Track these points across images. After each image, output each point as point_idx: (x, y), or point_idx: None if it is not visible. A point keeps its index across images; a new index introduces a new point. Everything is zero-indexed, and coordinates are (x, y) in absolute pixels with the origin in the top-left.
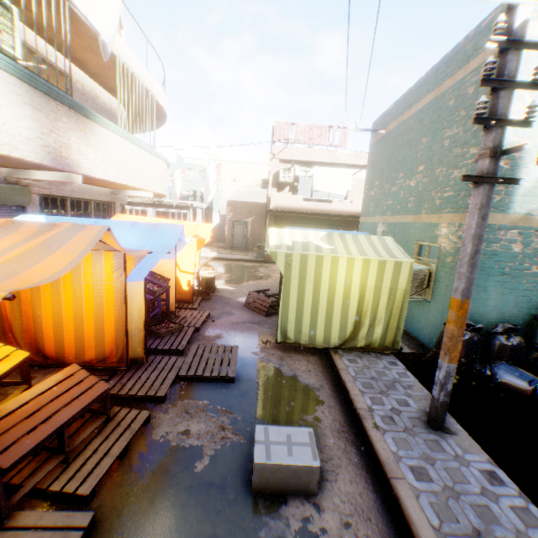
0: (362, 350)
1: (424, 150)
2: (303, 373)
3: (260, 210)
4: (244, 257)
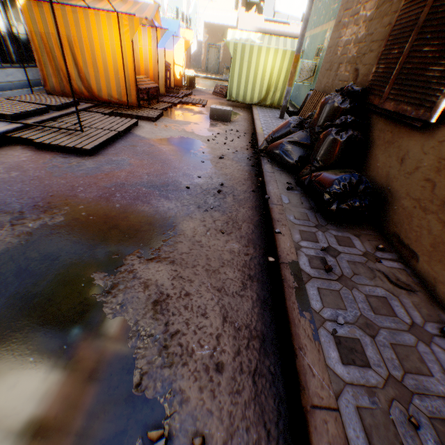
0: (268, 107)
1: None
2: (236, 111)
3: None
4: (215, 77)
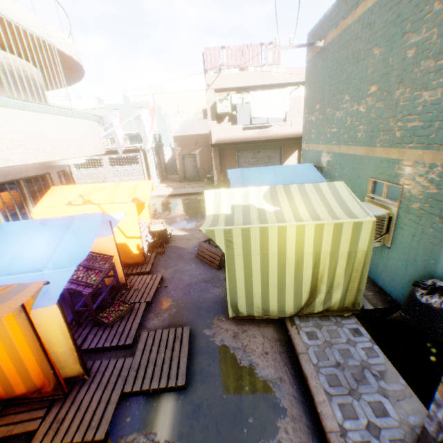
0: (320, 316)
1: (377, 66)
2: (259, 358)
3: (205, 141)
4: (196, 190)
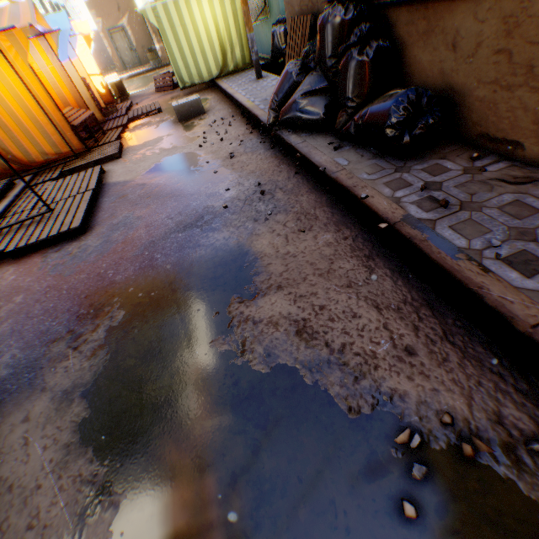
0: (234, 73)
1: None
2: (200, 97)
3: (129, 3)
4: (142, 71)
